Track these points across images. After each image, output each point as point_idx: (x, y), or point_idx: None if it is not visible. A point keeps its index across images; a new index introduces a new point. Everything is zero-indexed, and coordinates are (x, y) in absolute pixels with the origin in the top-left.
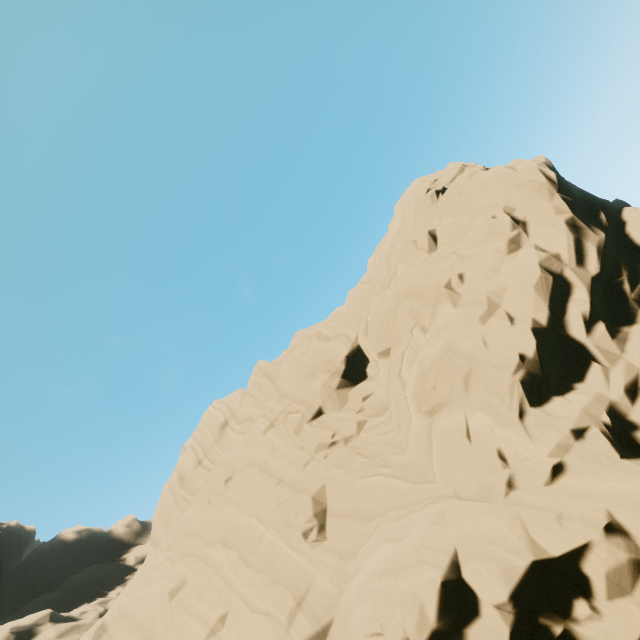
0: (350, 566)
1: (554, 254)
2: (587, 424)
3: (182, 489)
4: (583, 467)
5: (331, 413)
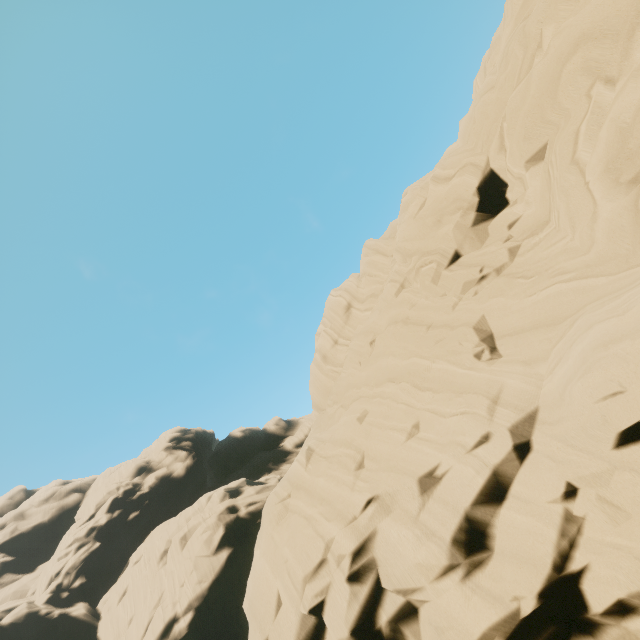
0: (542, 368)
1: None
2: None
3: (327, 365)
4: None
5: (470, 253)
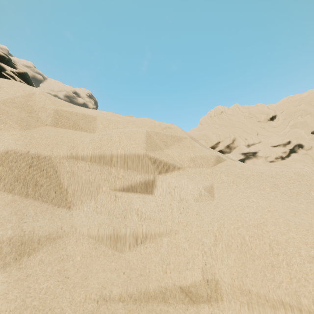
0: (263, 139)
1: None
2: None
3: (210, 118)
4: (311, 141)
5: (261, 122)
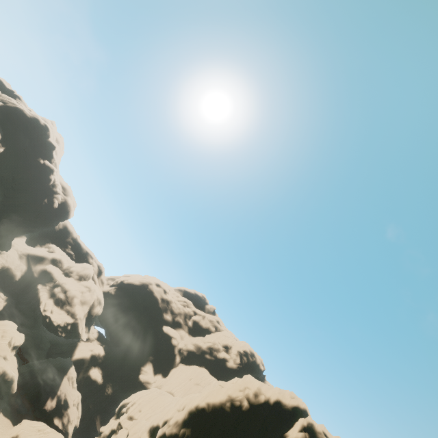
0: None
1: (171, 417)
2: (141, 437)
3: None
4: None
5: None
